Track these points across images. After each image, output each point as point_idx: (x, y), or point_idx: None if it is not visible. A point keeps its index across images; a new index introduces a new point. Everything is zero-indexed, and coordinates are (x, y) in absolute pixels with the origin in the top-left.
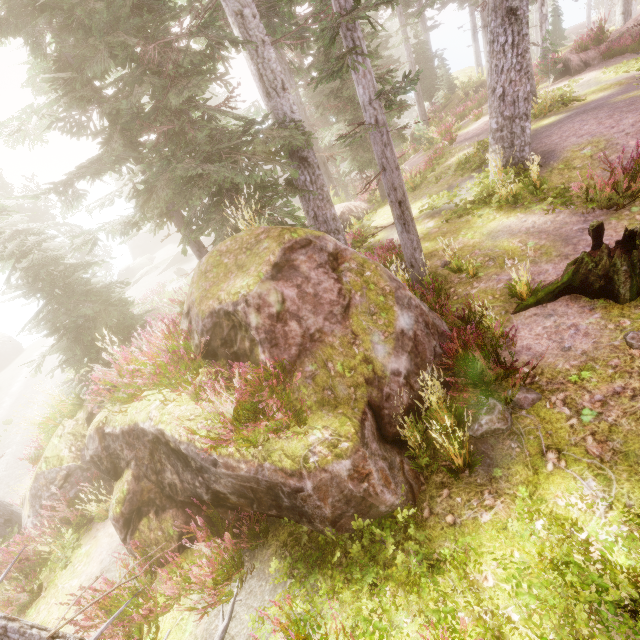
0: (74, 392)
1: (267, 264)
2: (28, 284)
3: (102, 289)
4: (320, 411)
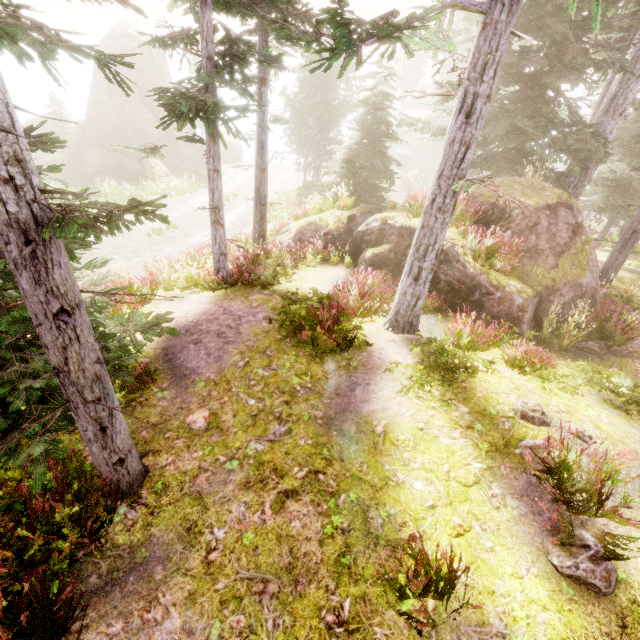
0: (353, 199)
1: (545, 202)
2: (363, 126)
3: (386, 158)
4: (517, 279)
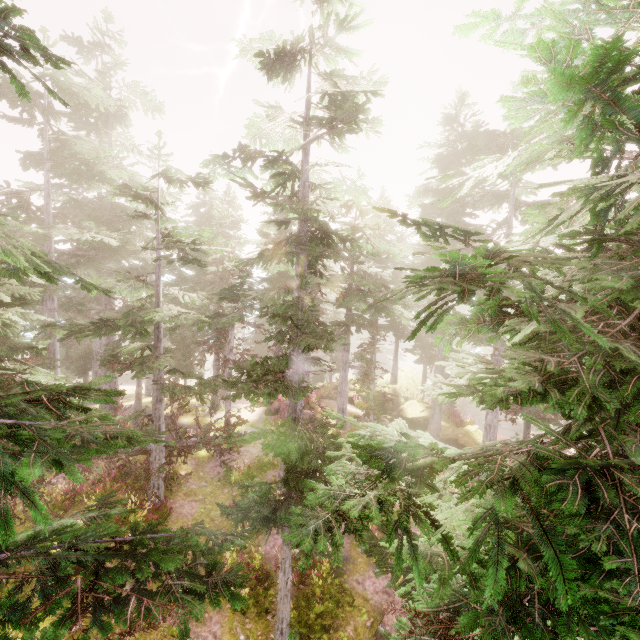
0: None
1: None
2: None
3: None
4: None
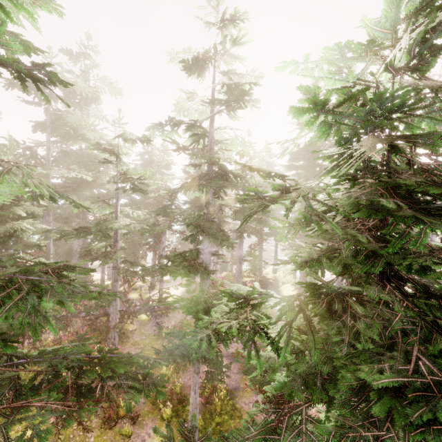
0: None
1: None
2: None
3: None
4: None
